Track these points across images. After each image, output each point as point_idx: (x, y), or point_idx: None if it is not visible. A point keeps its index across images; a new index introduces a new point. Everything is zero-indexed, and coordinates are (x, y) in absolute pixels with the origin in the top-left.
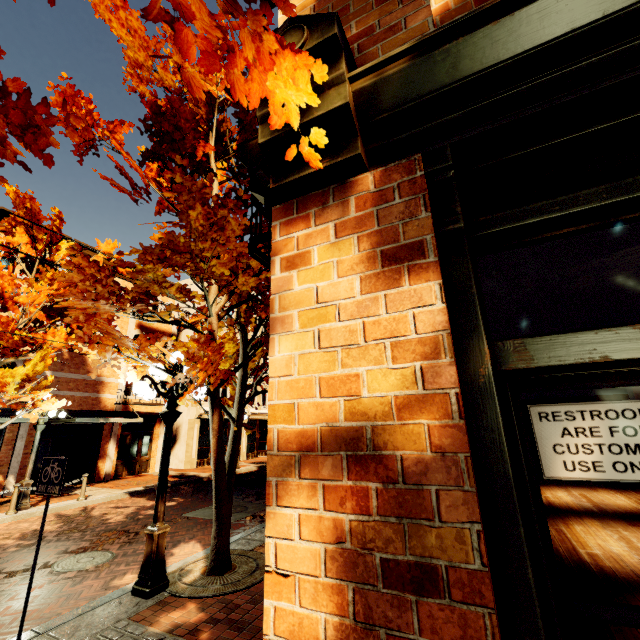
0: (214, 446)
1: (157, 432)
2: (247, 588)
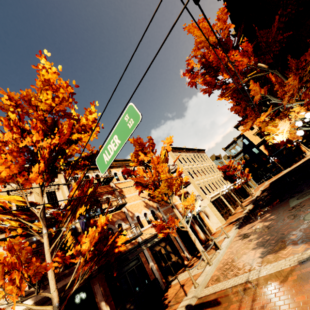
0: None
1: (202, 216)
2: None
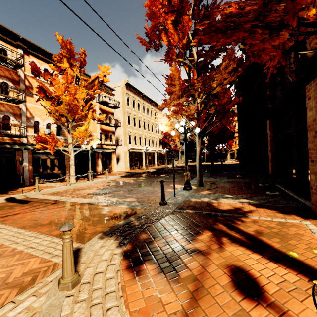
0: (199, 150)
1: (113, 156)
2: (215, 188)
